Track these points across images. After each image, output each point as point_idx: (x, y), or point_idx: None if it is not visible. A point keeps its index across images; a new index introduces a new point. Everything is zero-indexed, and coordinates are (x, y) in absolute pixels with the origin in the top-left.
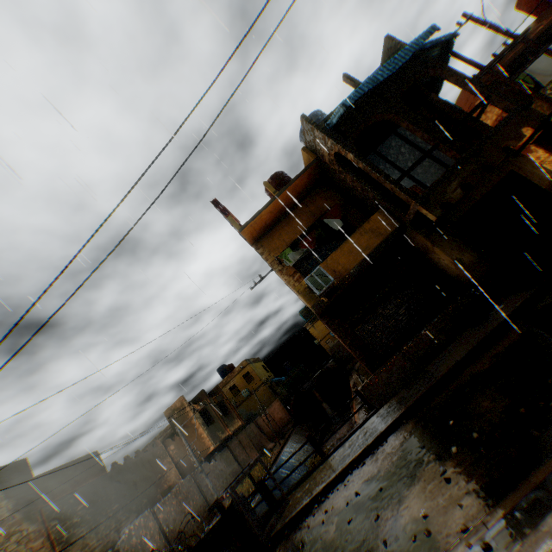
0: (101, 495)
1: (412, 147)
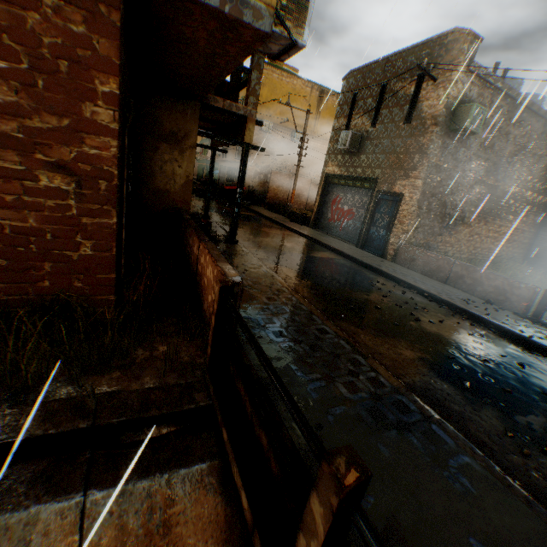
0: None
1: None
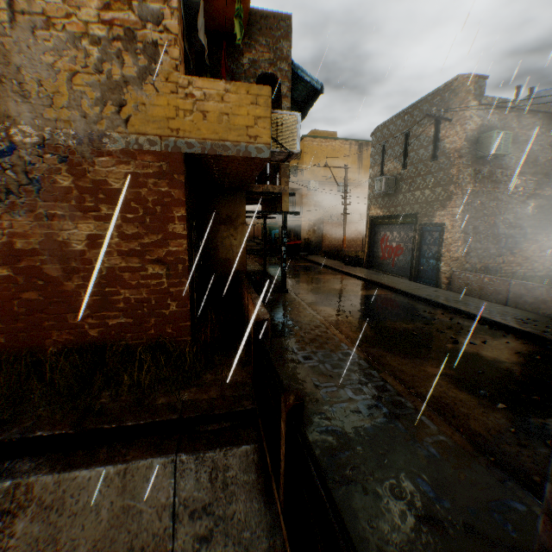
0: None
1: None
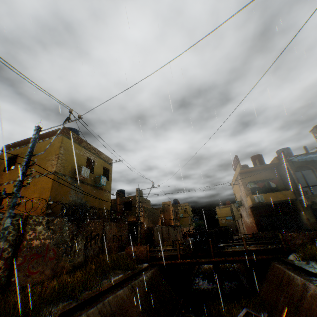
0: (150, 213)
1: (315, 177)
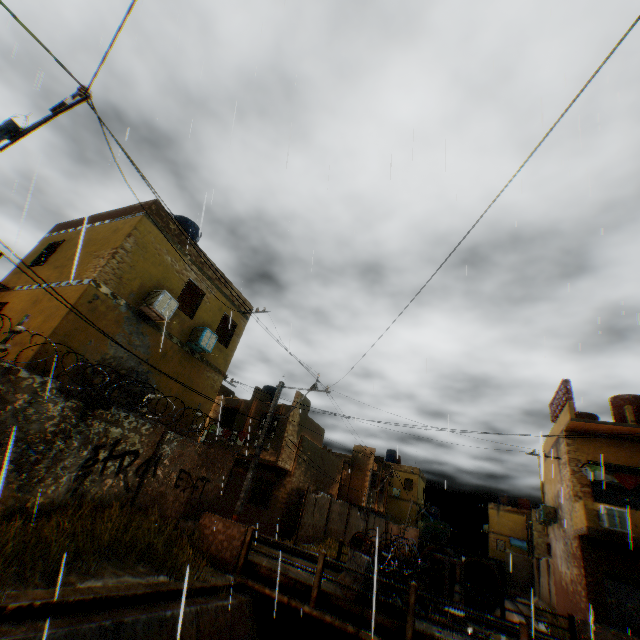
0: (315, 458)
1: None
